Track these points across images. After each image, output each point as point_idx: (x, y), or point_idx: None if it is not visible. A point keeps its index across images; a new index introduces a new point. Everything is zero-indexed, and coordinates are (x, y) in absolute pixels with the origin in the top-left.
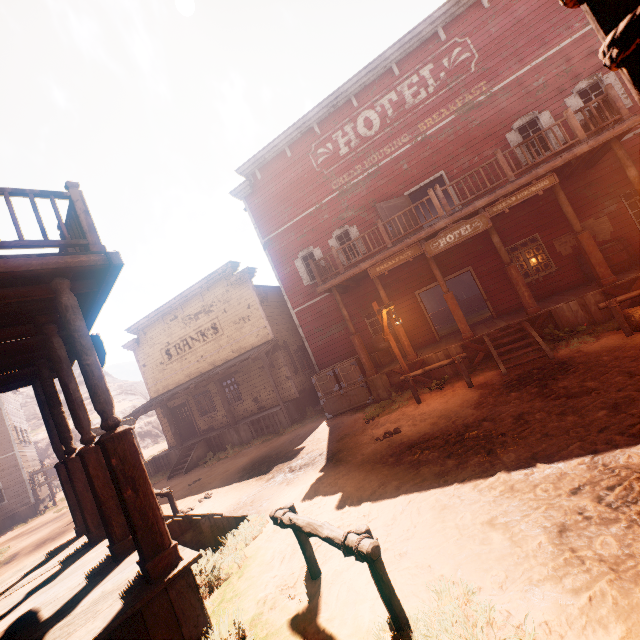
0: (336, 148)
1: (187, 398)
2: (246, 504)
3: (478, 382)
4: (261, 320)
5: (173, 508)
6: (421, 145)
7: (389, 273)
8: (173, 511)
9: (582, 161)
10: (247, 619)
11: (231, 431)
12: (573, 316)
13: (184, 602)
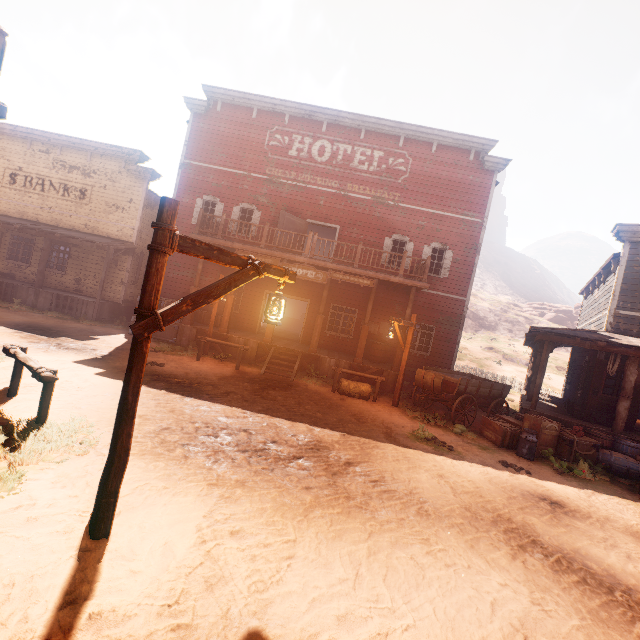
0: (290, 146)
1: (4, 232)
2: None
3: (244, 370)
4: (134, 220)
5: None
6: (341, 198)
7: None
8: None
9: (400, 286)
10: None
11: (31, 290)
12: (328, 368)
13: None
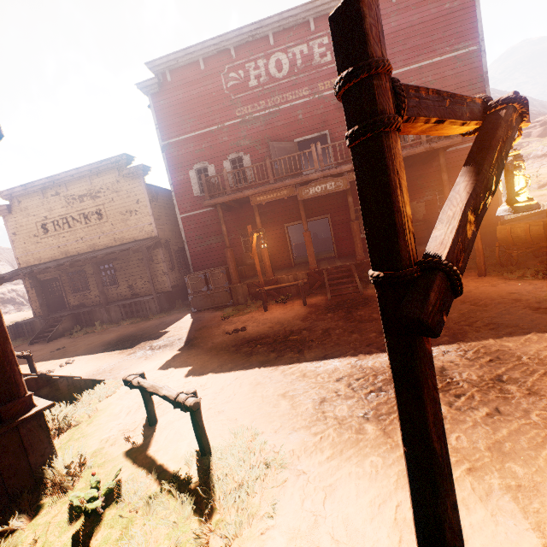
0: (247, 78)
1: (60, 274)
2: (105, 371)
3: (311, 302)
4: (148, 217)
5: (32, 369)
6: (317, 102)
7: (268, 204)
8: (31, 371)
9: (420, 157)
10: (90, 452)
11: (102, 310)
12: None
13: (33, 438)
